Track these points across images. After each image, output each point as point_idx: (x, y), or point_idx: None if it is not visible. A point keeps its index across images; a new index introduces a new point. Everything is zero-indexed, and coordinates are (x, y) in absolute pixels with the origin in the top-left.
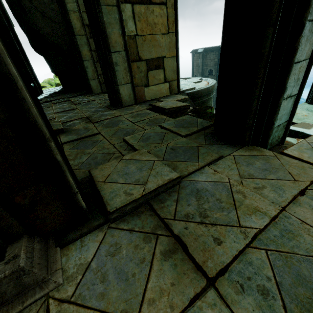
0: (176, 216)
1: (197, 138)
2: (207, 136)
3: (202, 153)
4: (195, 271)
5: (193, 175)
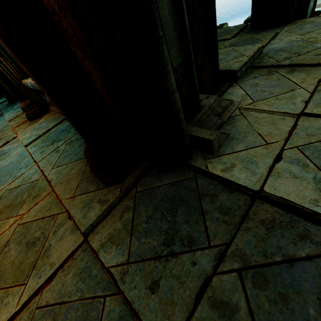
0: (278, 61)
1: (243, 36)
2: (249, 32)
3: (260, 37)
4: (315, 67)
5: (267, 47)
